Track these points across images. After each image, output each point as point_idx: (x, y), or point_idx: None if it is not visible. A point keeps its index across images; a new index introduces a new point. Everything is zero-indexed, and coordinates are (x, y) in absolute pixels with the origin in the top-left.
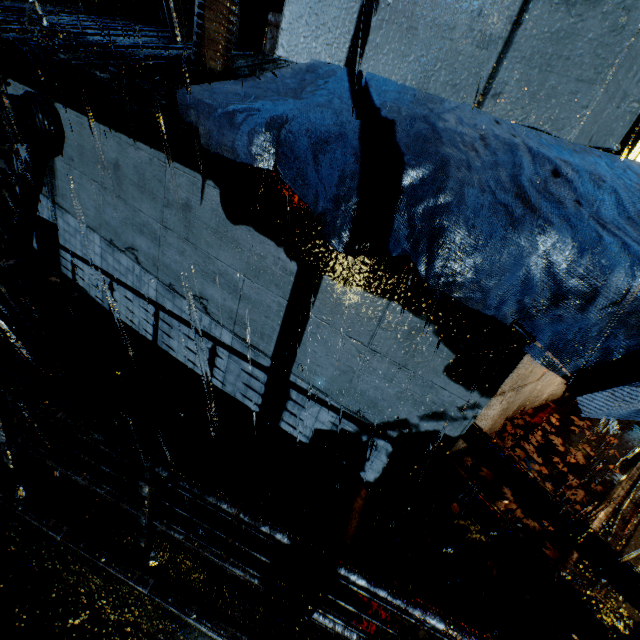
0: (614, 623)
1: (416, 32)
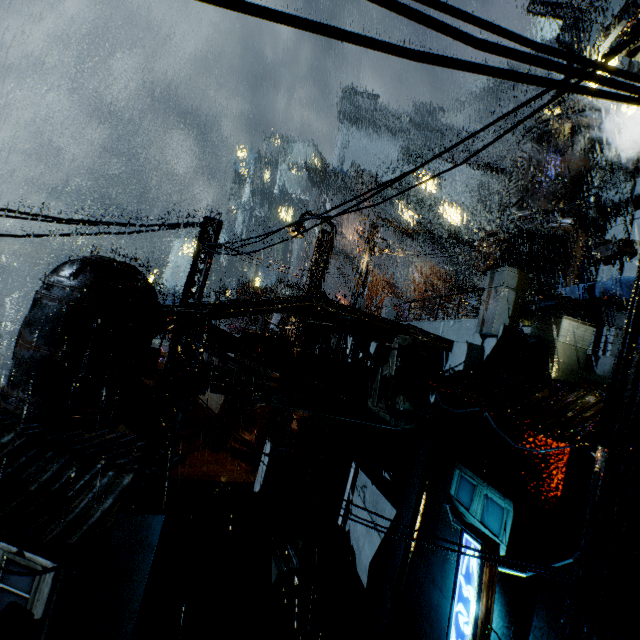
0: None
1: (635, 270)
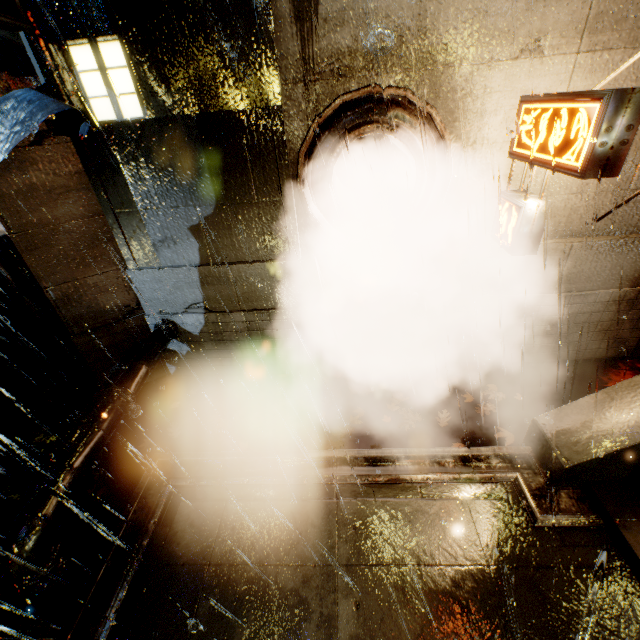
0: (149, 501)
1: None
